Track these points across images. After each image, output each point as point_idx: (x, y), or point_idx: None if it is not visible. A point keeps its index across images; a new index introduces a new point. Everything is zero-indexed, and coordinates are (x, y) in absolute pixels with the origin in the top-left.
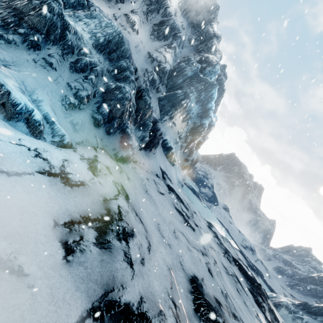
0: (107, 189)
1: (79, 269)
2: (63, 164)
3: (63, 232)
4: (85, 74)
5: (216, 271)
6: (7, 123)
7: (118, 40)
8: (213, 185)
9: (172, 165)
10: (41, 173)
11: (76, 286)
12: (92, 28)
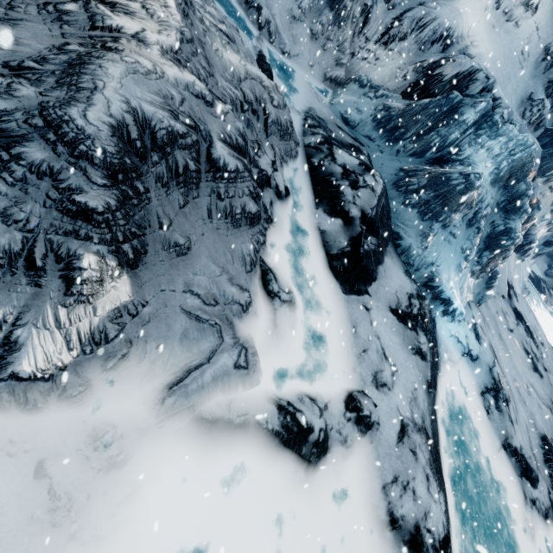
0: (488, 356)
1: (493, 423)
2: (467, 342)
3: (482, 400)
4: (475, 225)
5: None
6: (442, 318)
7: (527, 160)
8: None
9: (521, 262)
10: (462, 355)
11: (495, 432)
12: (495, 153)
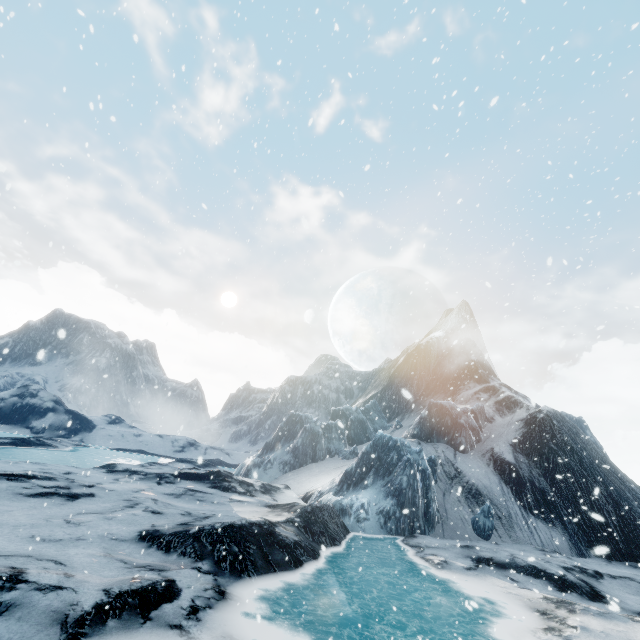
0: None
1: None
2: None
3: None
4: None
5: (163, 506)
6: None
7: None
8: (59, 398)
9: None
10: None
11: None
12: None
